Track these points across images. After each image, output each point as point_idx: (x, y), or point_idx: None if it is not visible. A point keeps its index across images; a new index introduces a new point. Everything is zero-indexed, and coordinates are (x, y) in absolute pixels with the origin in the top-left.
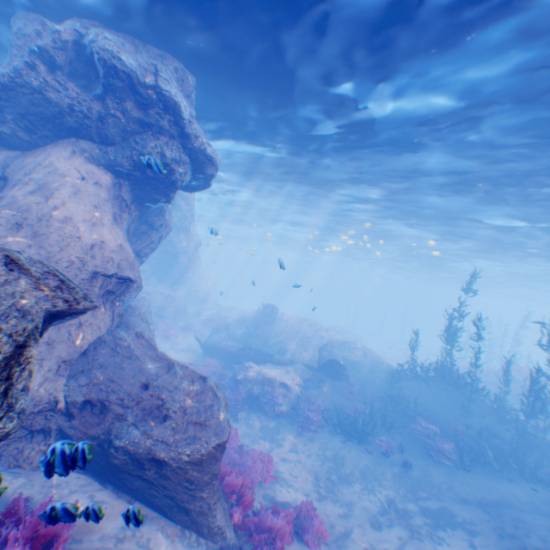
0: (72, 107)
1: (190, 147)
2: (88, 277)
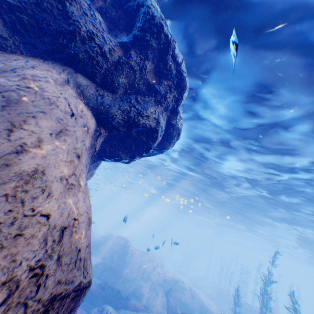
0: (92, 35)
1: (172, 122)
2: None
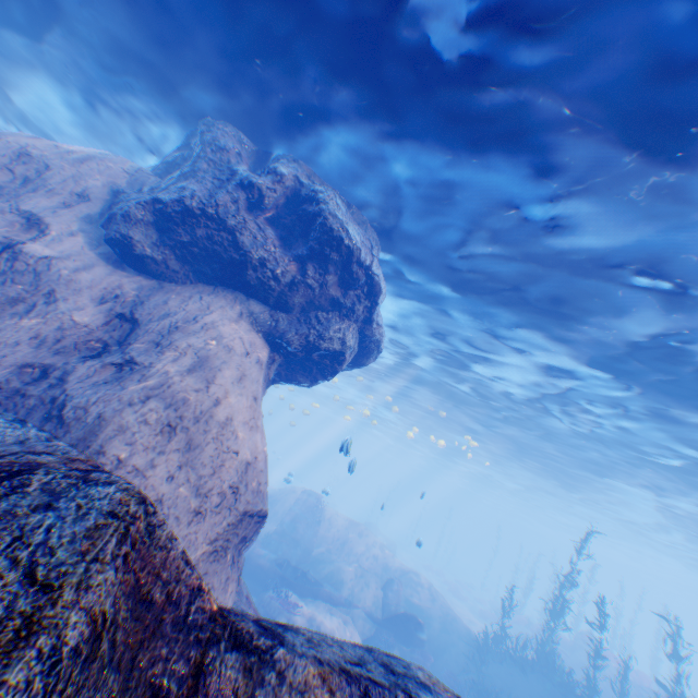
0: (263, 260)
1: (367, 333)
2: (235, 518)
